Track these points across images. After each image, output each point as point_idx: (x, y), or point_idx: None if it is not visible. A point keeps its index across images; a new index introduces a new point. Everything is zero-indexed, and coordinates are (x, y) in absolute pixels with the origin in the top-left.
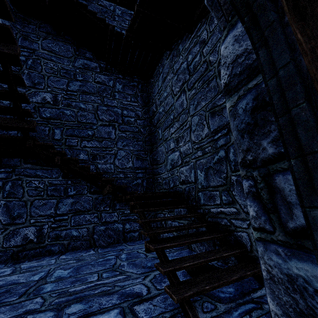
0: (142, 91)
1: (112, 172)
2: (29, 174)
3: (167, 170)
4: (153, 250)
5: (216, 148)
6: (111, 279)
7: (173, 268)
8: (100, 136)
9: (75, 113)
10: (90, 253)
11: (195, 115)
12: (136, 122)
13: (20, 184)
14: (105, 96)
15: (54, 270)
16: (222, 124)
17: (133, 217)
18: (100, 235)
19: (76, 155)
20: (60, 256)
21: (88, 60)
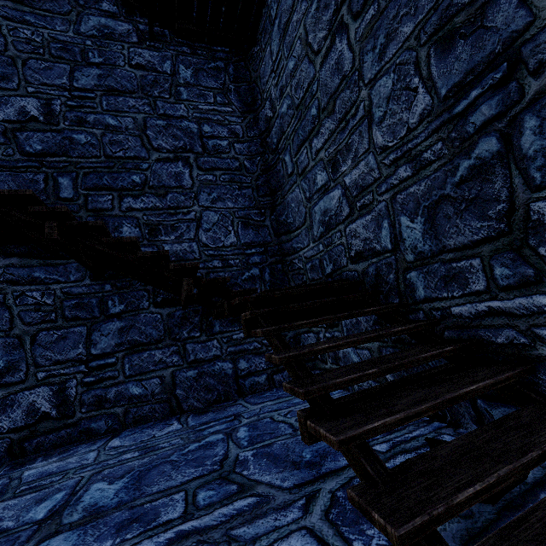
0: (238, 80)
1: (196, 257)
2: (17, 279)
3: (314, 238)
4: (337, 448)
5: (465, 137)
6: (217, 514)
7: (426, 517)
8: (160, 184)
9: (97, 137)
10: (170, 430)
11: (382, 74)
12: (234, 149)
13: (1, 301)
14: (158, 95)
15: (87, 484)
16: (484, 58)
17: (253, 345)
18: (189, 388)
19: (113, 230)
20: (109, 441)
21: (109, 18)
